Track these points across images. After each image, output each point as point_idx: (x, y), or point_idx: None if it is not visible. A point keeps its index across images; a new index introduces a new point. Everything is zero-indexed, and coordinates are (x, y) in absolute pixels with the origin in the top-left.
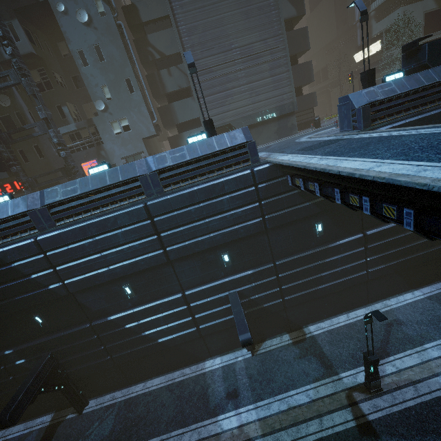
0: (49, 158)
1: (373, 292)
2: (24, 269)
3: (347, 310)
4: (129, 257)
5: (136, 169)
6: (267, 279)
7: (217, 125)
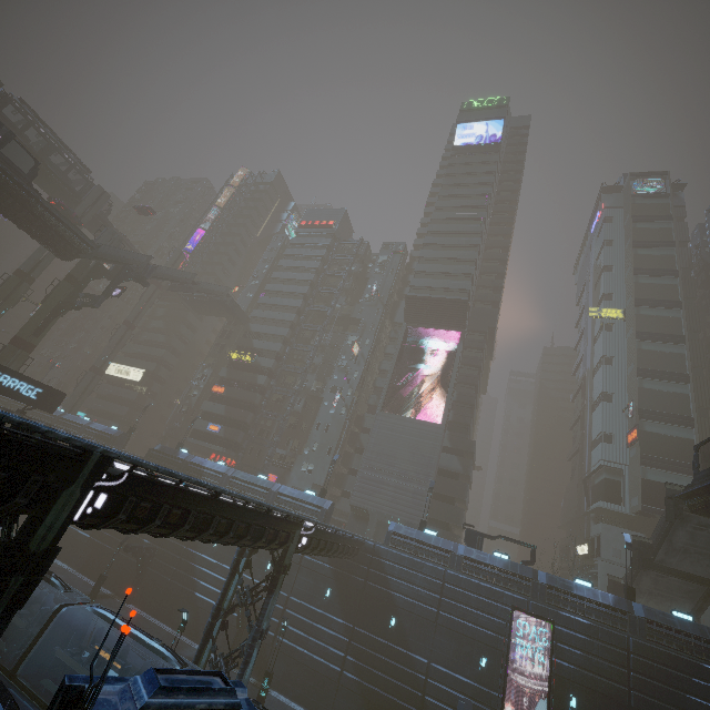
0: (260, 460)
1: (339, 709)
2: None
3: (310, 708)
4: None
5: (273, 486)
6: (278, 605)
7: (359, 505)
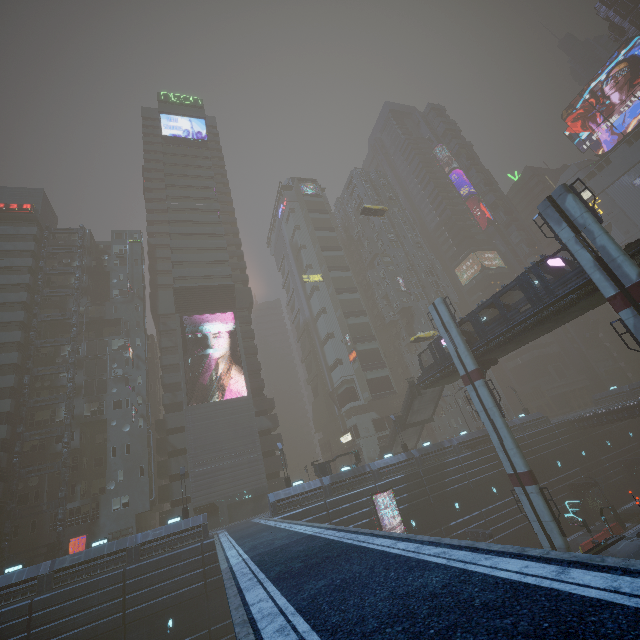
0: (39, 533)
1: None
2: (6, 631)
3: None
4: (95, 619)
5: (128, 542)
6: None
7: (203, 503)
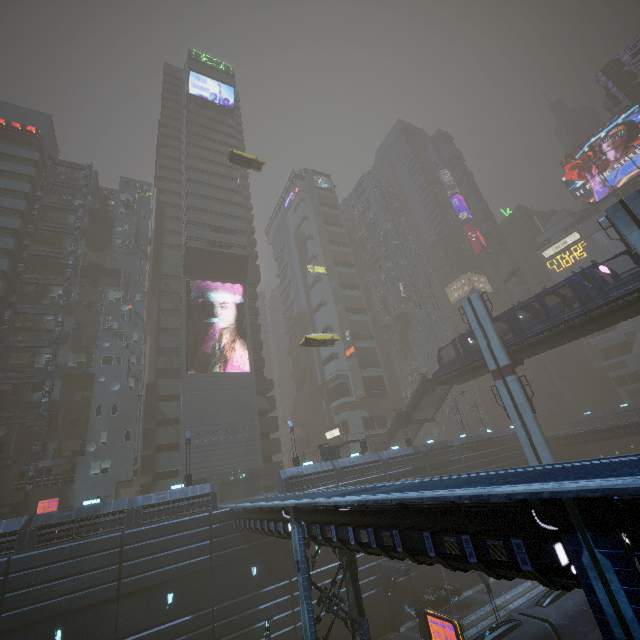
0: None
1: None
2: None
3: None
4: (84, 587)
5: (127, 504)
6: (204, 628)
7: (194, 478)
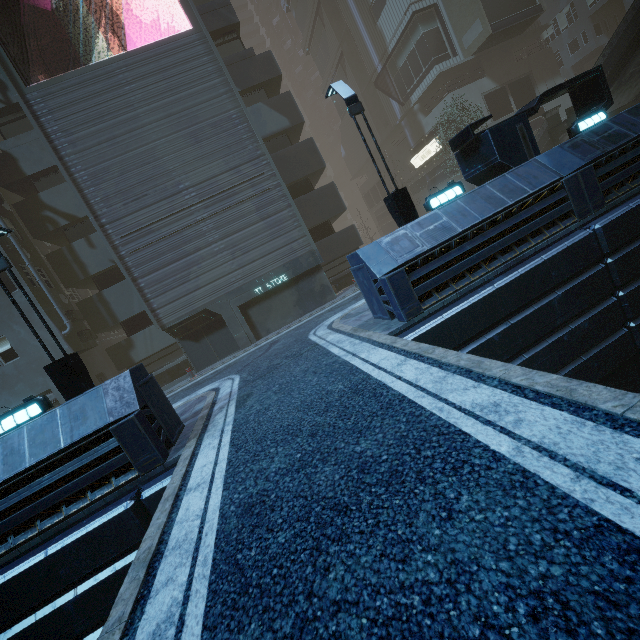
0: None
1: None
2: None
3: None
4: None
5: None
6: None
7: (182, 317)
